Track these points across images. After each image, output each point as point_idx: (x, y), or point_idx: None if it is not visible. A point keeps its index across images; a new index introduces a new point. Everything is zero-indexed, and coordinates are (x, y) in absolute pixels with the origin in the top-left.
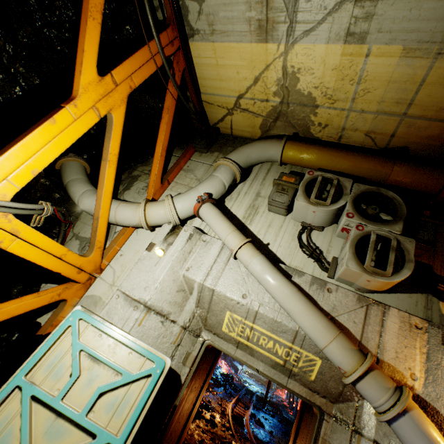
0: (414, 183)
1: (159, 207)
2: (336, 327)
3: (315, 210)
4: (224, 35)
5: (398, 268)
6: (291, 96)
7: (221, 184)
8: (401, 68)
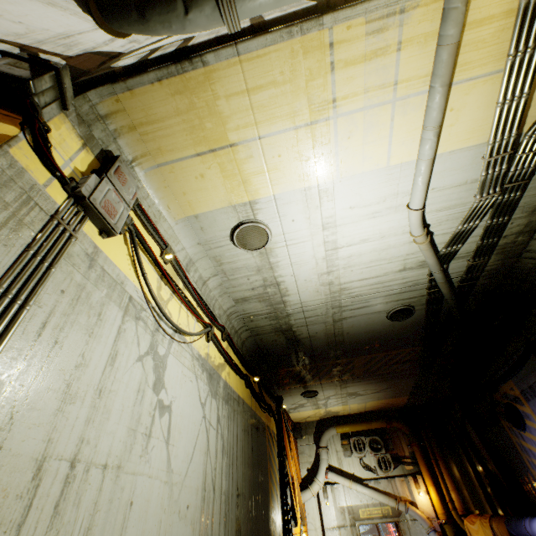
0: (379, 427)
1: (316, 486)
2: (387, 495)
3: (361, 455)
4: (303, 410)
5: (390, 464)
6: (329, 412)
7: (327, 460)
8: (359, 404)
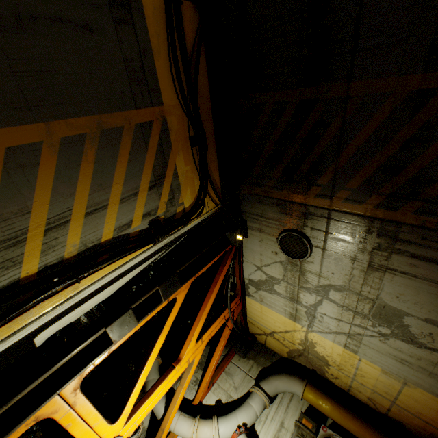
0: None
1: (207, 429)
2: None
3: None
4: (268, 305)
5: None
6: (310, 350)
7: (255, 415)
8: (383, 377)
